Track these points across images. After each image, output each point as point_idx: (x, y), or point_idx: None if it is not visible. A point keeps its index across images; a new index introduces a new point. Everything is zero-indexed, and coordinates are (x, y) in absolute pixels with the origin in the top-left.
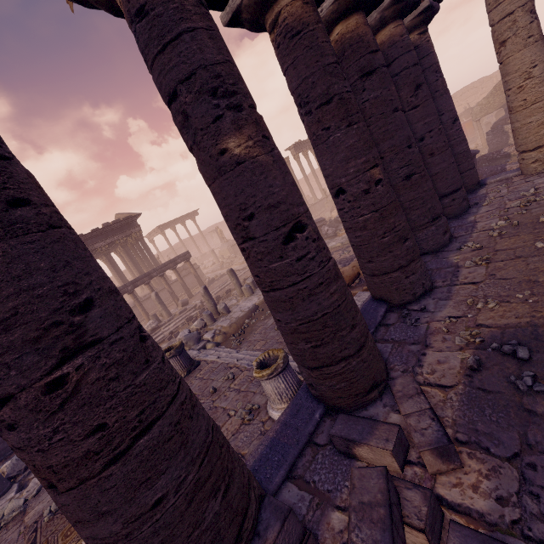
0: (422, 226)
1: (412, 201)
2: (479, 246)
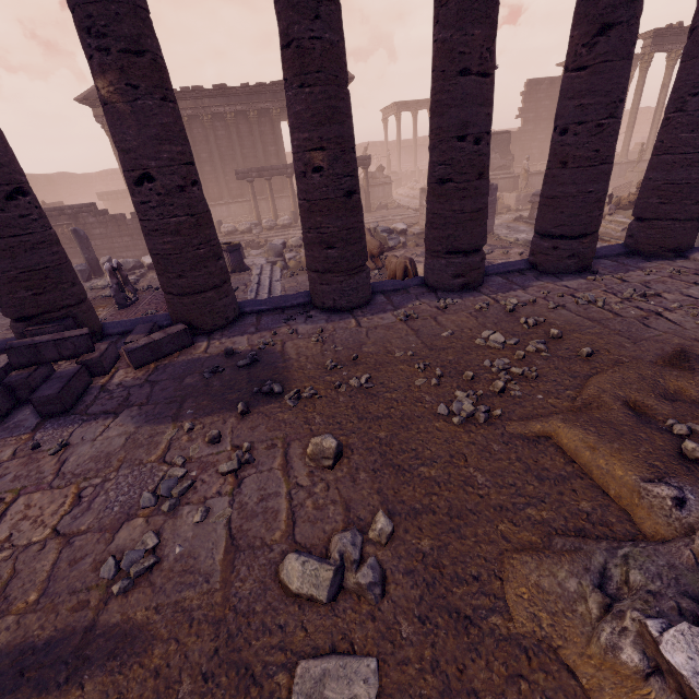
0: (435, 252)
1: (435, 215)
2: (442, 307)
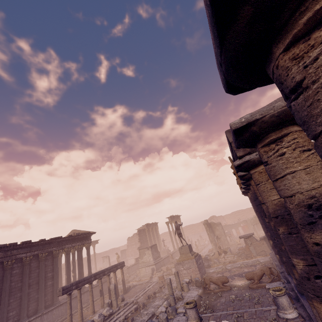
0: None
1: None
2: None
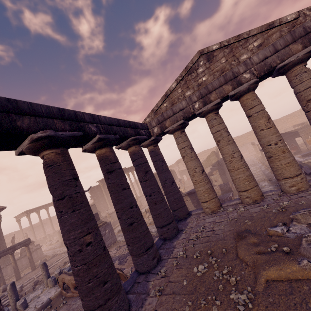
0: (140, 254)
1: (133, 238)
2: (164, 274)
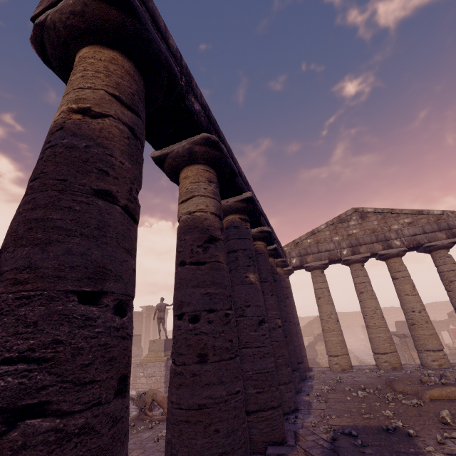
0: None
1: None
2: (319, 394)
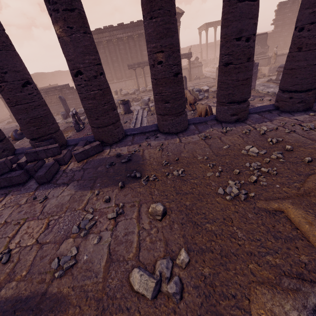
0: (221, 103)
1: (222, 83)
2: (224, 132)
